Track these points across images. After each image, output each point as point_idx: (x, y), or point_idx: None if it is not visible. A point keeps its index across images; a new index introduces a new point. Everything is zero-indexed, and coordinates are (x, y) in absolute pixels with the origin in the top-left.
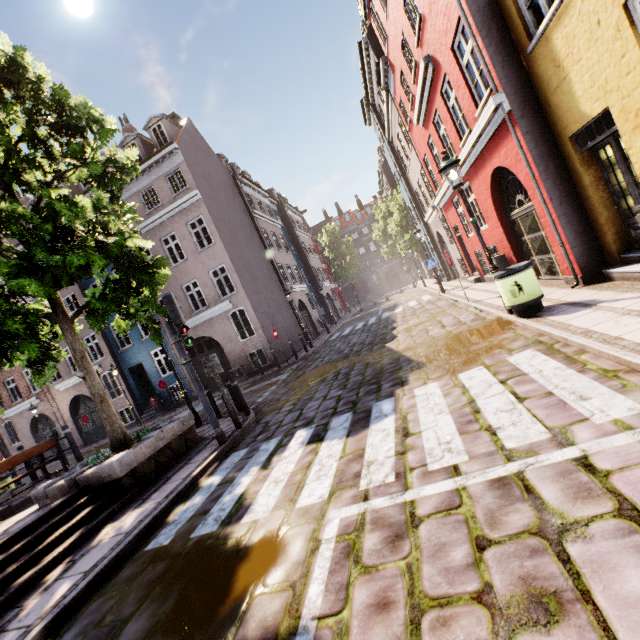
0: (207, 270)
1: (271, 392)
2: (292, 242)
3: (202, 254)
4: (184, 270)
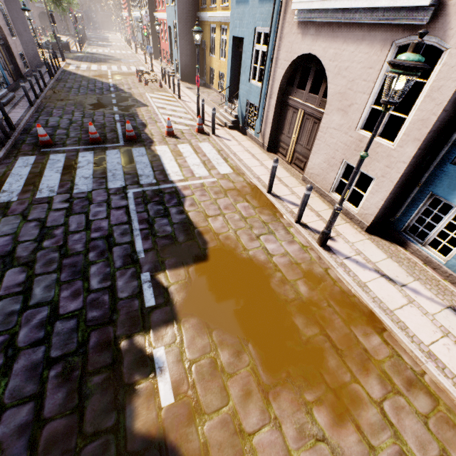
0: None
1: None
2: None
3: None
4: None
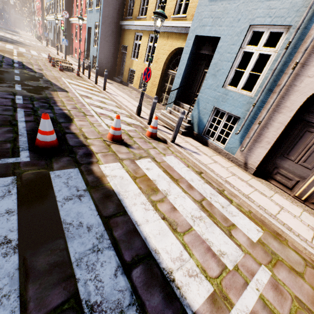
0: None
1: None
2: None
3: None
4: None
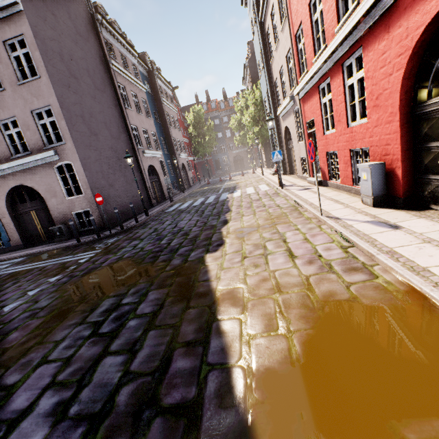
0: (29, 109)
1: (37, 293)
2: (157, 110)
3: (23, 87)
4: (0, 102)
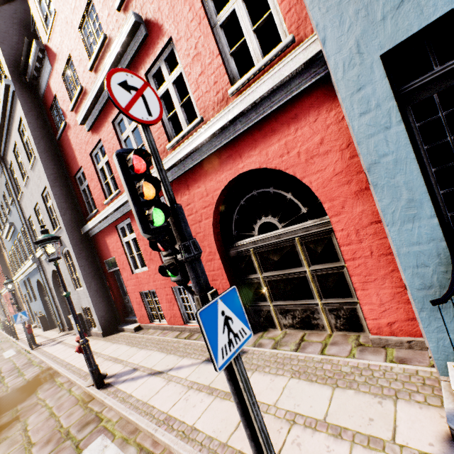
0: None
1: None
2: None
3: None
4: None
